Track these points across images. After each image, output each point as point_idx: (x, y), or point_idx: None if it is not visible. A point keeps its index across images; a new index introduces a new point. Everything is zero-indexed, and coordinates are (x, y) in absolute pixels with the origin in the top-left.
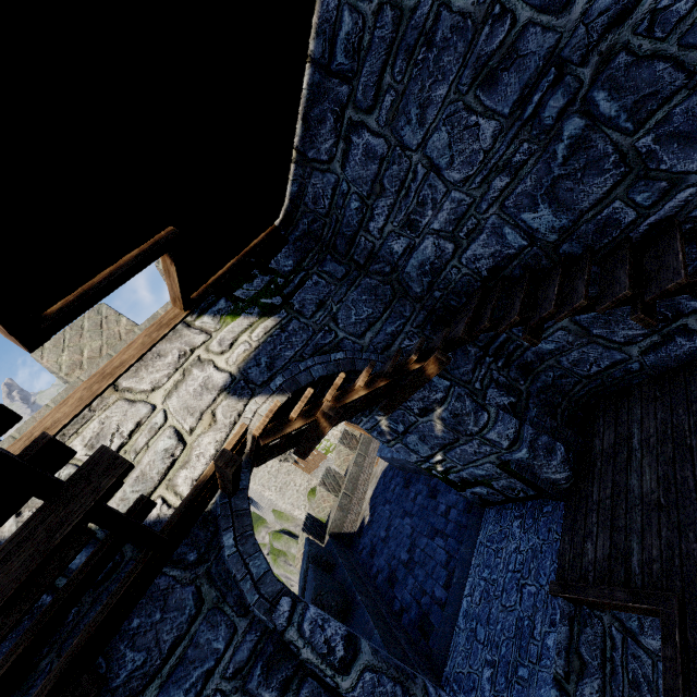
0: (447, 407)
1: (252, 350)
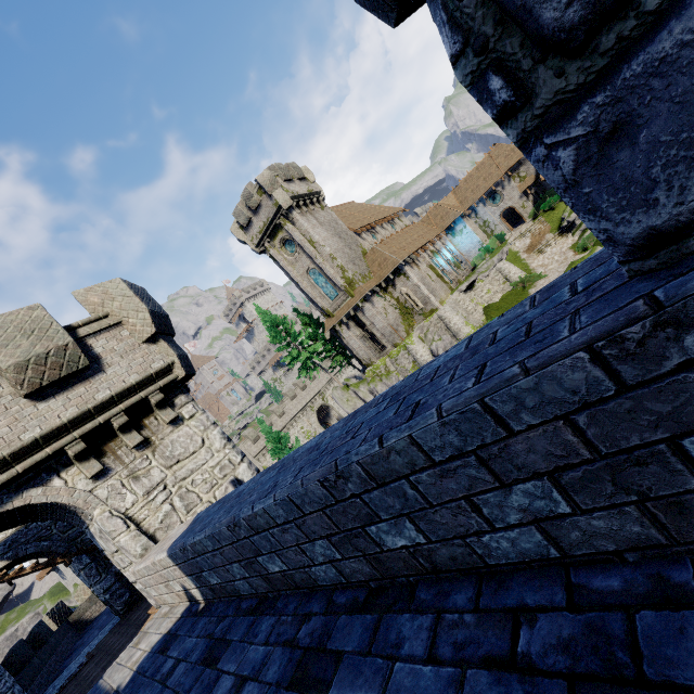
0: (84, 572)
1: (6, 537)
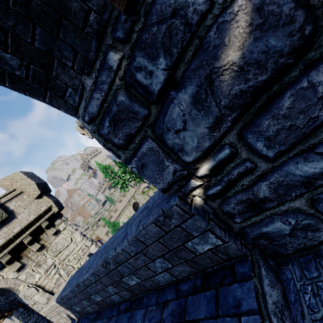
0: (21, 316)
1: None
